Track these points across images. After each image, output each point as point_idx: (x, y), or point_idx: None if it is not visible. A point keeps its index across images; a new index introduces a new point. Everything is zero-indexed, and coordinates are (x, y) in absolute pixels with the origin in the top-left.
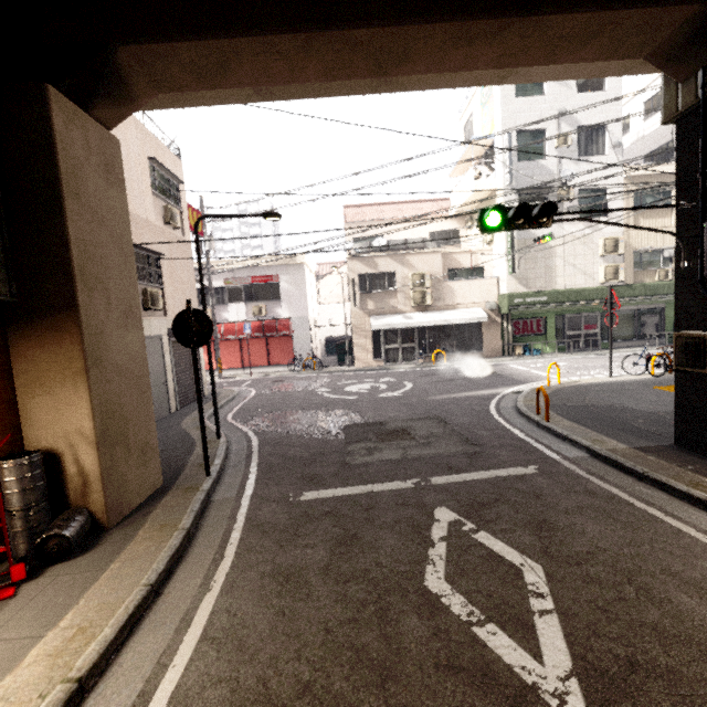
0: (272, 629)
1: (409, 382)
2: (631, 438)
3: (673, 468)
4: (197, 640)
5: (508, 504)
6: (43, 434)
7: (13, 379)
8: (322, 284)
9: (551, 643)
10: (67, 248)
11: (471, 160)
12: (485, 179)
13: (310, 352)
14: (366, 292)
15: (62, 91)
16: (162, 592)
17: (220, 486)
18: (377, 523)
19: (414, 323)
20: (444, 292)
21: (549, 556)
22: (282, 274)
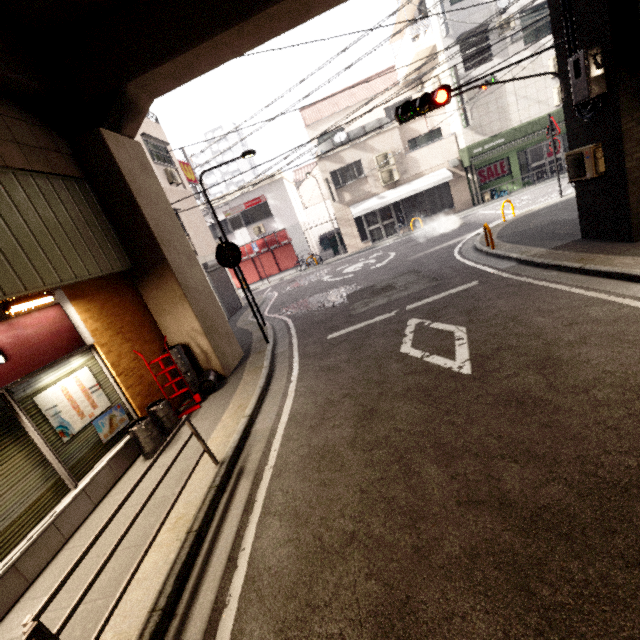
0: (326, 385)
1: (392, 252)
2: (552, 242)
3: (570, 255)
4: (293, 397)
5: (453, 306)
6: (176, 336)
7: (149, 311)
8: (302, 190)
9: (461, 353)
10: (149, 227)
11: (399, 31)
12: (424, 35)
13: (309, 252)
14: (340, 186)
15: (106, 128)
16: (268, 390)
17: (277, 347)
18: (373, 336)
19: (388, 200)
20: (408, 164)
21: (471, 322)
22: (267, 193)
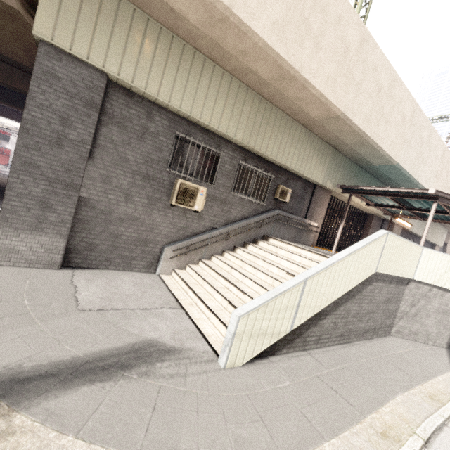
0: None
1: None
2: None
3: None
4: None
5: None
6: None
7: None
8: None
9: None
10: None
11: None
12: None
13: None
14: None
15: None
16: None
17: None
18: None
19: None
20: None
21: None
22: (13, 134)
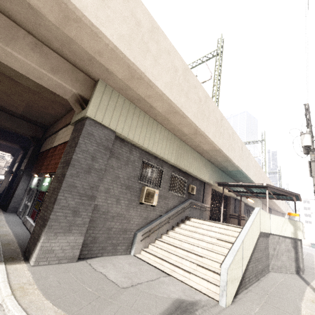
0: None
1: None
2: None
3: None
4: None
5: None
6: None
7: None
8: None
9: None
10: None
11: None
12: None
13: None
14: None
15: None
16: None
17: None
18: None
19: None
20: (2, 170)
21: None
22: None
